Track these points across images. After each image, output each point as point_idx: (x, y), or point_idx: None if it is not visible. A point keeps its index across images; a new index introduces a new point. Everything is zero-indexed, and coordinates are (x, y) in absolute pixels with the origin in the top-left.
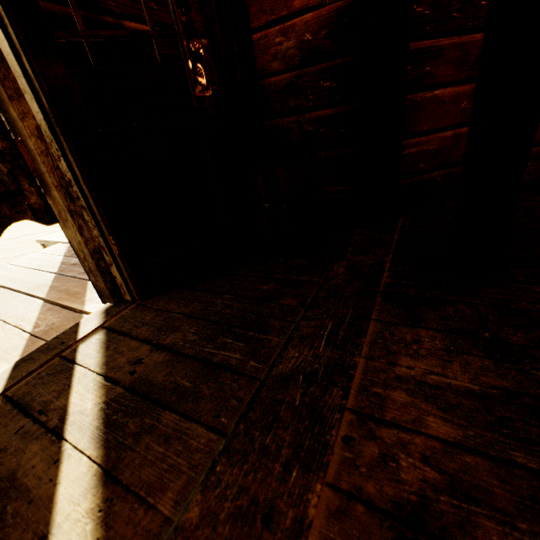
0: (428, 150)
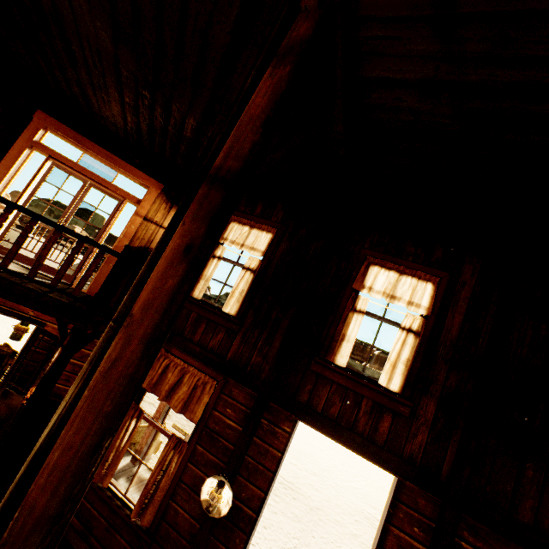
0: None
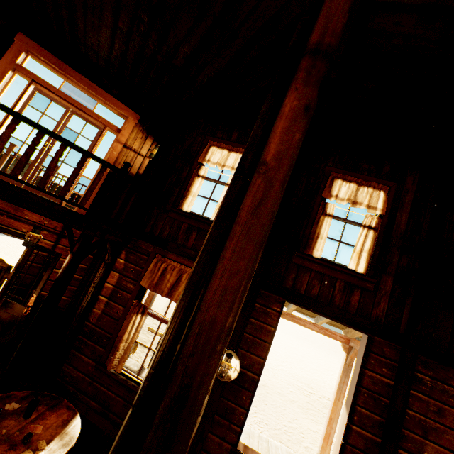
0: (73, 374)
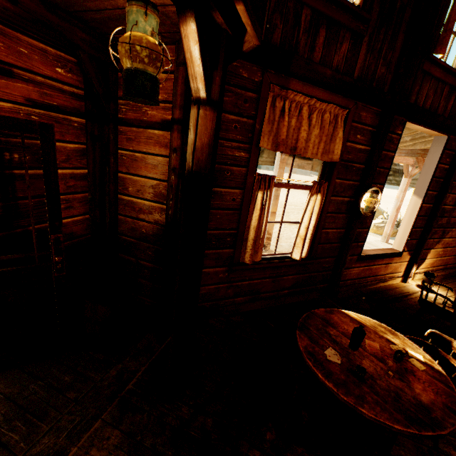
0: (200, 293)
